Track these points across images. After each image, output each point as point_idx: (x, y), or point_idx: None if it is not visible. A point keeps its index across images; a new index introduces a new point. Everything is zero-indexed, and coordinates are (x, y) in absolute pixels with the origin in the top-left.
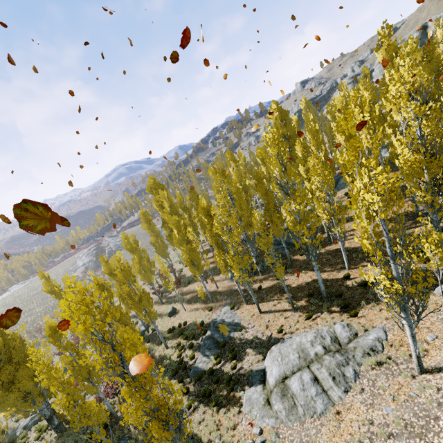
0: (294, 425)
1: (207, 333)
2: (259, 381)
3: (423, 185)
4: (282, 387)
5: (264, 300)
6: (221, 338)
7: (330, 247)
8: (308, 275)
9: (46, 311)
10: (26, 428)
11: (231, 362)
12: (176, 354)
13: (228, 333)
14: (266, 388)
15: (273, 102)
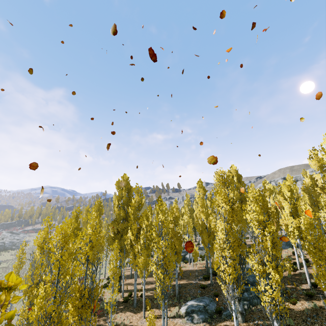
0: None
1: None
2: None
3: None
4: None
5: None
6: None
7: None
8: None
9: None
10: None
11: None
12: None
13: None
14: None
15: (234, 165)
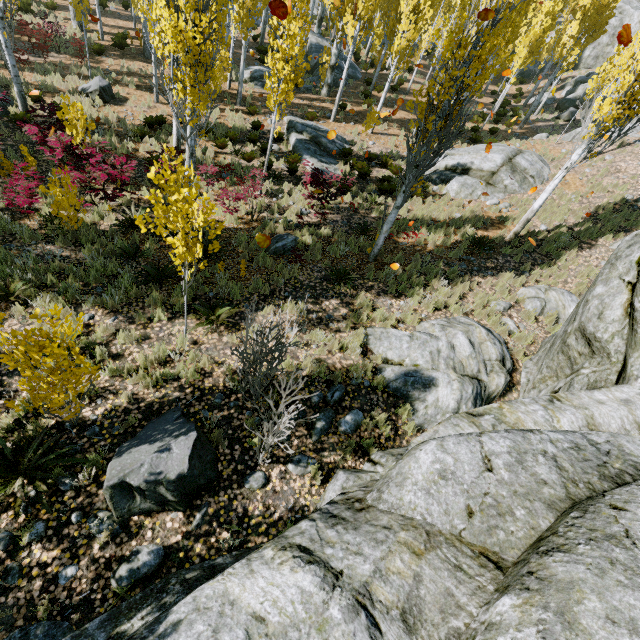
0: (527, 191)
1: (298, 136)
2: (457, 174)
3: (569, 41)
4: (511, 166)
5: (361, 123)
6: (334, 146)
7: (407, 97)
8: (404, 114)
9: None
10: None
11: (379, 170)
12: (228, 159)
13: (342, 143)
14: (476, 177)
15: None
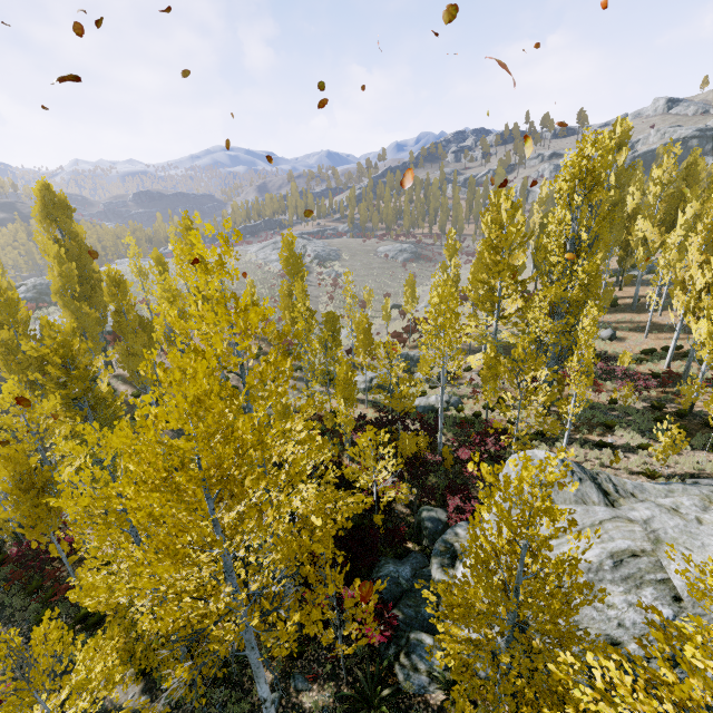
0: None
1: None
2: None
3: None
4: None
5: None
6: None
7: None
8: None
9: (273, 297)
10: (449, 405)
11: None
12: (710, 373)
13: None
14: None
15: None
